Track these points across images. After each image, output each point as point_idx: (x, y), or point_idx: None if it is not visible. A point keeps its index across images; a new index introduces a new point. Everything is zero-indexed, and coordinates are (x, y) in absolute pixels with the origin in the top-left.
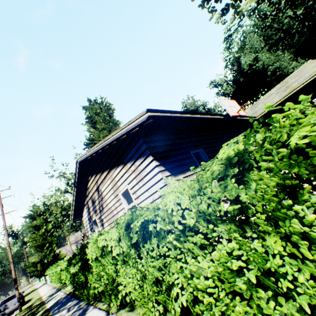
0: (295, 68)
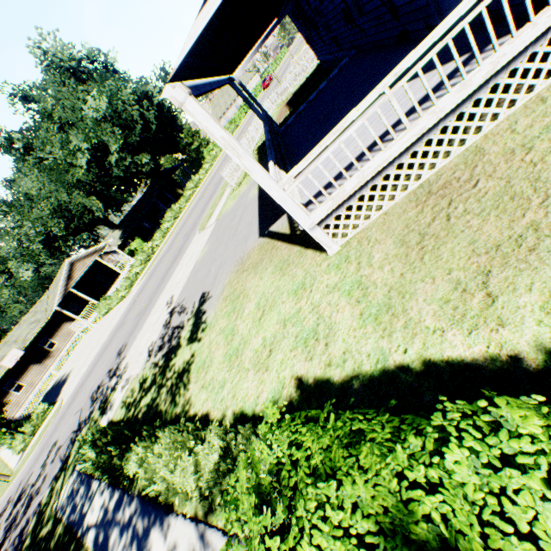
0: (92, 198)
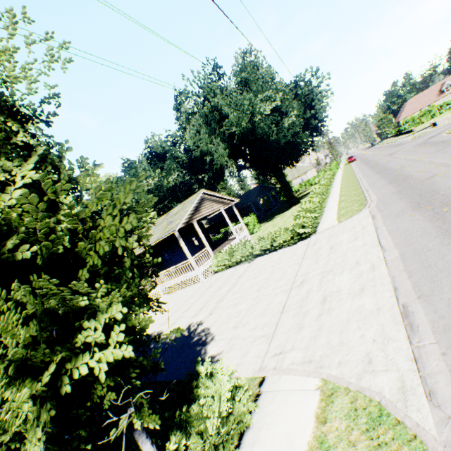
0: (229, 161)
